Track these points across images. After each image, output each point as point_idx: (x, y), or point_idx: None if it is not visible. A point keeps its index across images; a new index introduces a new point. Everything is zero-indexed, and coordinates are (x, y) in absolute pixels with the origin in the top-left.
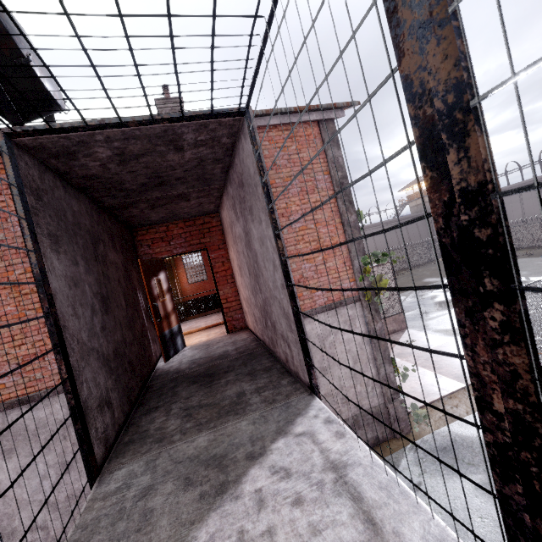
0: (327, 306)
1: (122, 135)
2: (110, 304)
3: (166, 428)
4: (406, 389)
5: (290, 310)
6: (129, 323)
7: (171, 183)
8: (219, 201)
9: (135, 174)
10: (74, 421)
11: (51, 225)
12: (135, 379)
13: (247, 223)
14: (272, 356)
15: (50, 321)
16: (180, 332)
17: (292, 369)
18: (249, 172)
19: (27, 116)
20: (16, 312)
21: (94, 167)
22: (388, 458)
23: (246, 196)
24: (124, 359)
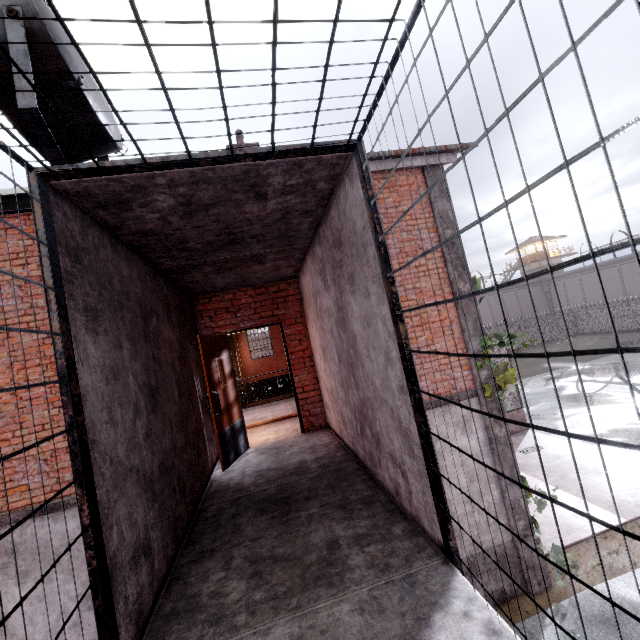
0: (433, 401)
1: (190, 177)
2: (159, 398)
3: (225, 595)
4: (537, 519)
5: (414, 426)
6: (182, 420)
7: (245, 241)
8: (300, 264)
9: (201, 230)
10: (93, 593)
11: (90, 296)
12: (184, 502)
13: (343, 295)
14: (370, 479)
15: (73, 436)
16: (243, 428)
17: (407, 509)
18: (354, 227)
19: (74, 156)
20: (50, 394)
21: (152, 220)
22: (521, 625)
23: (345, 260)
24: (172, 474)
